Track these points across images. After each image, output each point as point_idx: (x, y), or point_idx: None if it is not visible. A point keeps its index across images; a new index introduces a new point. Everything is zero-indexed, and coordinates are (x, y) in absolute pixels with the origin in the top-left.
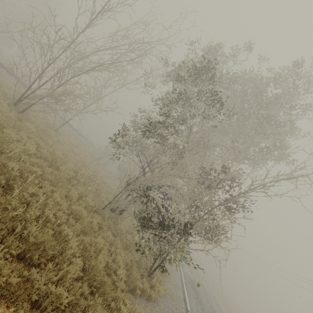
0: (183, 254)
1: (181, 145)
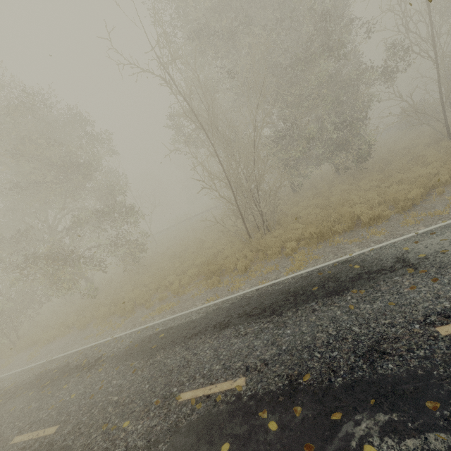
0: None
1: None
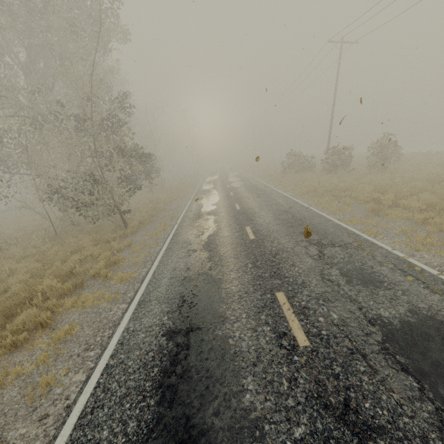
0: (111, 195)
1: (15, 125)
